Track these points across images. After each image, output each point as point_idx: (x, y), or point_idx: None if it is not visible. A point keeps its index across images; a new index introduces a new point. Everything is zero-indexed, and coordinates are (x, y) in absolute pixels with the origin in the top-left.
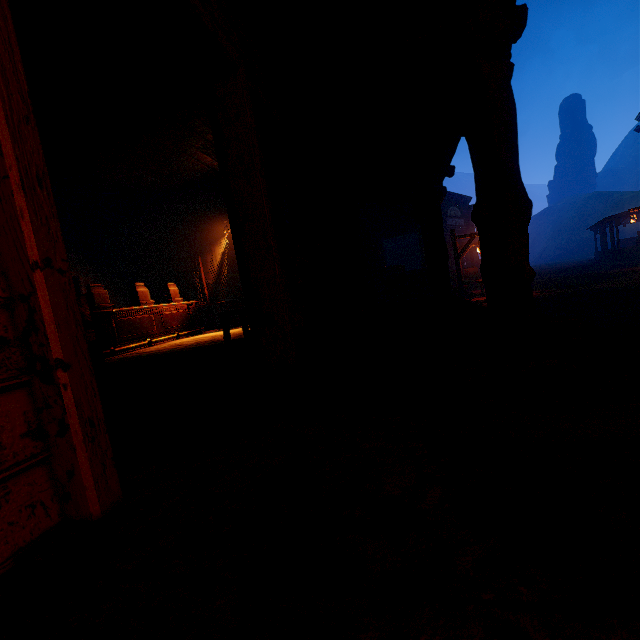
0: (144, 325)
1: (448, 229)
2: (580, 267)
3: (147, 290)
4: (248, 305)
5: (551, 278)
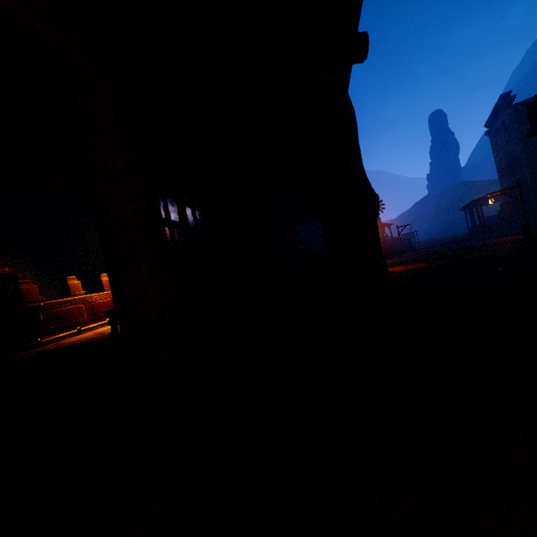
0: (74, 315)
1: None
2: (457, 240)
3: (79, 282)
4: (116, 307)
5: (435, 250)
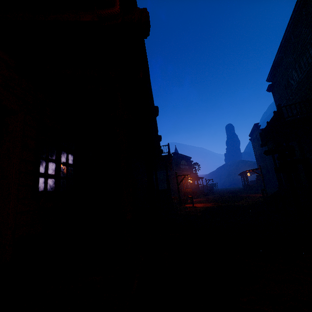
0: None
1: (181, 170)
2: (235, 191)
3: None
4: None
5: (222, 196)
